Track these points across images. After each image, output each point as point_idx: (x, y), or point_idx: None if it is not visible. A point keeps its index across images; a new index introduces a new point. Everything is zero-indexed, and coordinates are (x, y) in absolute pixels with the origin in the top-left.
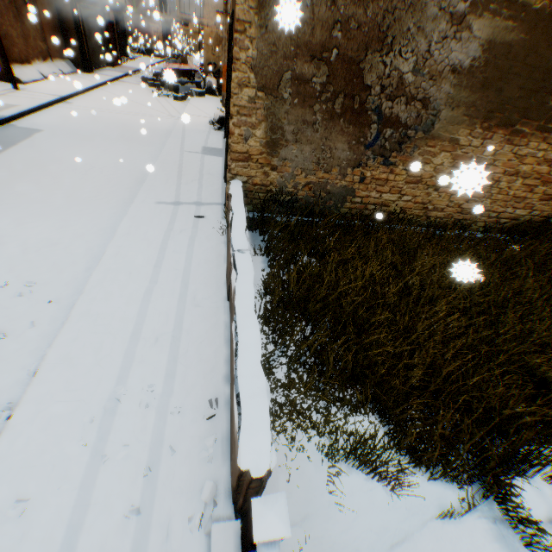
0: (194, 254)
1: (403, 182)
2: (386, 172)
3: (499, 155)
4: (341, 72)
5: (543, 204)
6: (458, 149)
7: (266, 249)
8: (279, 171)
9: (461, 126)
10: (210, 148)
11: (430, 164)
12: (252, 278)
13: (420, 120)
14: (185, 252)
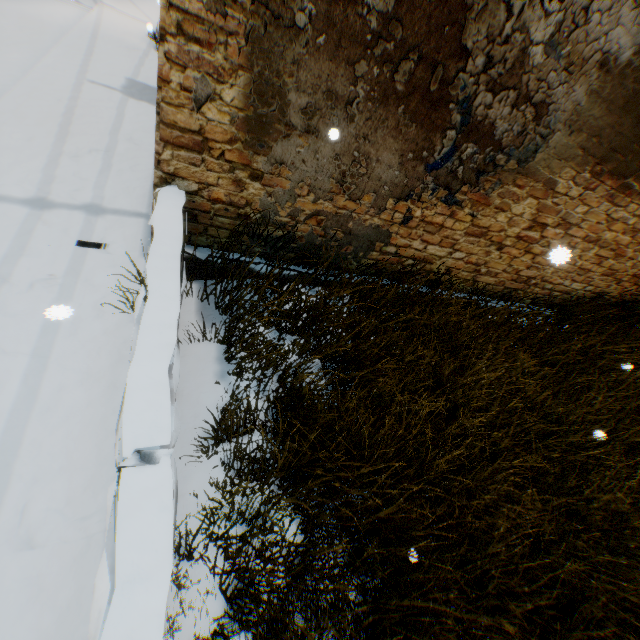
0: (55, 355)
1: (462, 232)
2: (445, 215)
3: (591, 215)
4: (428, 0)
5: (602, 280)
6: (549, 197)
7: (227, 349)
8: (267, 182)
9: (569, 163)
10: (144, 87)
11: (507, 212)
12: (161, 599)
13: (521, 140)
14: (31, 350)
